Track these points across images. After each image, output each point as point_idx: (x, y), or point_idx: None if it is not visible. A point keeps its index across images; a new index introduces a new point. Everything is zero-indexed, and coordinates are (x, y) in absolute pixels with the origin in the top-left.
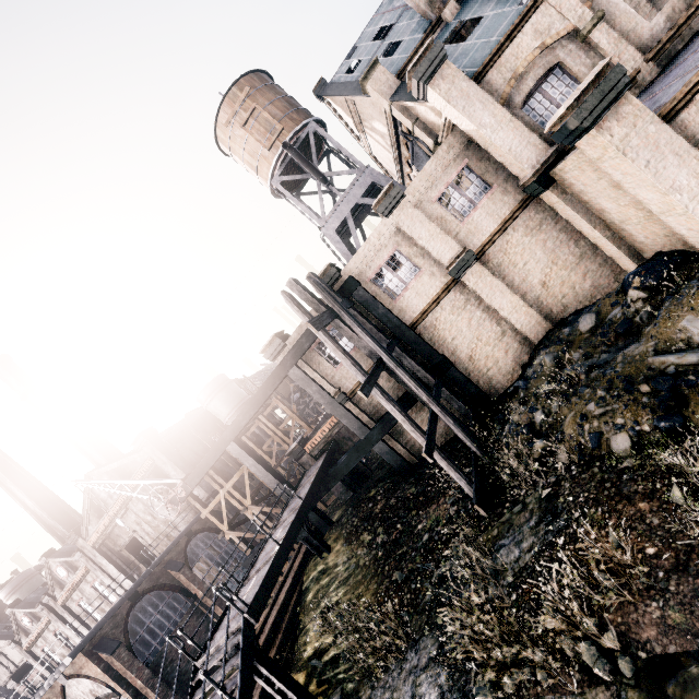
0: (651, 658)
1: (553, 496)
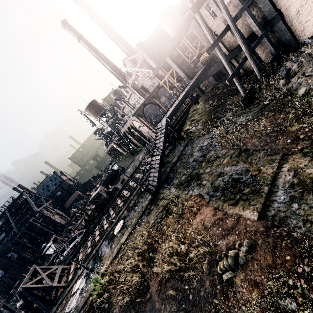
0: (245, 148)
1: (267, 104)
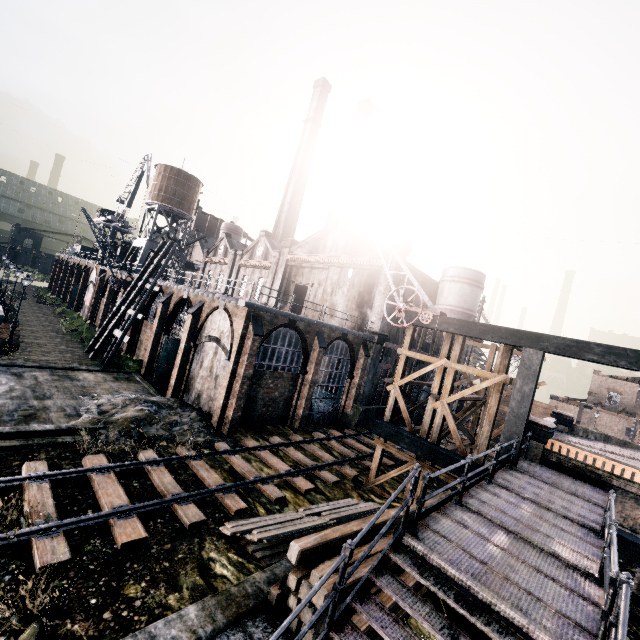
0: None
1: None
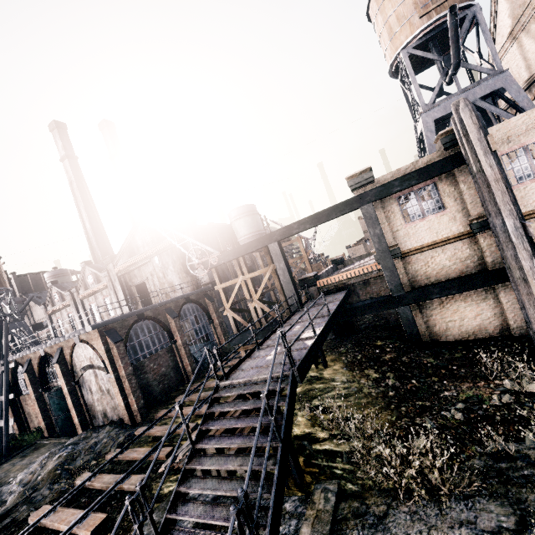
0: None
1: None
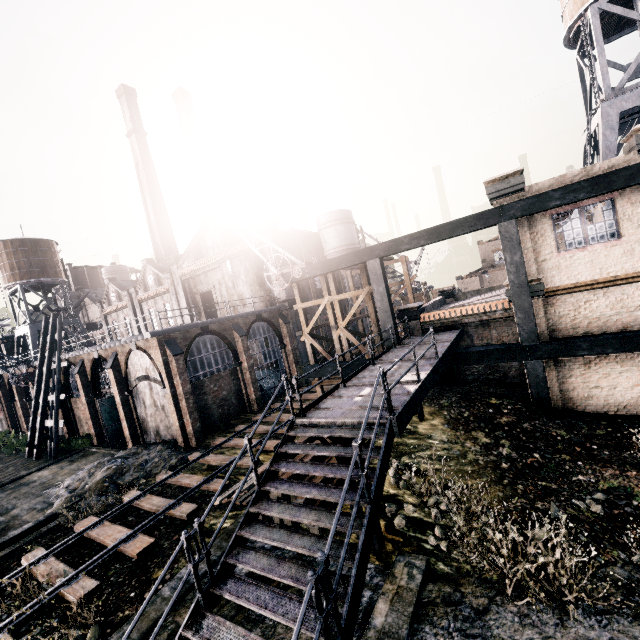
0: None
1: None
